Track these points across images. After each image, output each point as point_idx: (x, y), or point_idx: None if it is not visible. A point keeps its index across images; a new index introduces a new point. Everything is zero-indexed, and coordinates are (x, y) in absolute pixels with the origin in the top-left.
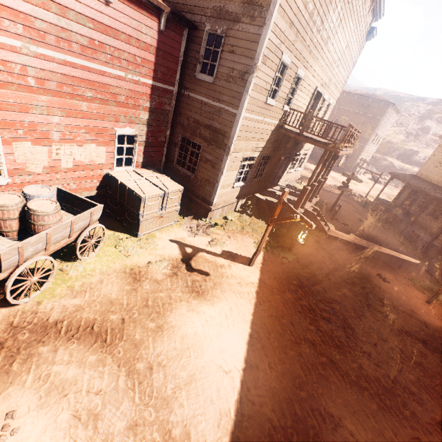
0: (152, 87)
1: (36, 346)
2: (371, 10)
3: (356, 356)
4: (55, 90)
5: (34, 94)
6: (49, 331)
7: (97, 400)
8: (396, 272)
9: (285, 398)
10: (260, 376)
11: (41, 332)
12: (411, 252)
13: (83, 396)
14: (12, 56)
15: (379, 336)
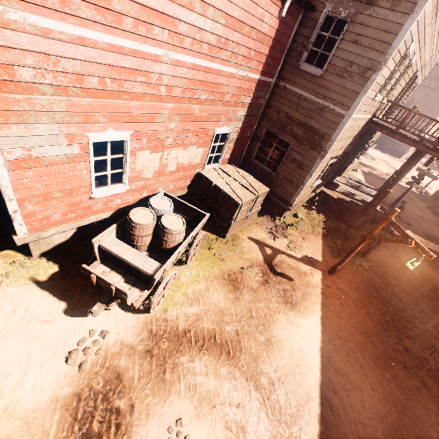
0: (255, 81)
1: (177, 355)
2: None
3: None
4: (178, 96)
5: (162, 103)
6: (182, 341)
7: (239, 413)
8: None
9: (392, 422)
10: (365, 398)
11: (176, 341)
12: None
13: (227, 408)
14: (153, 66)
15: None
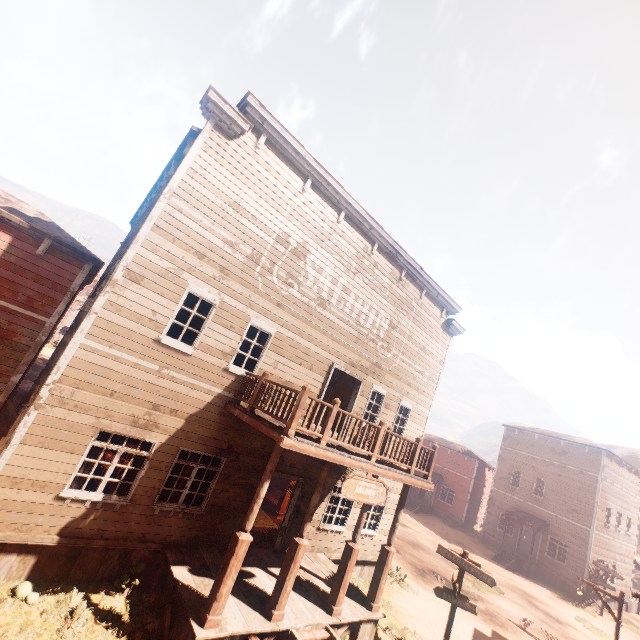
0: None
1: None
2: (430, 298)
3: None
4: None
5: None
6: None
7: None
8: None
9: None
10: None
11: None
12: None
13: None
14: None
15: None
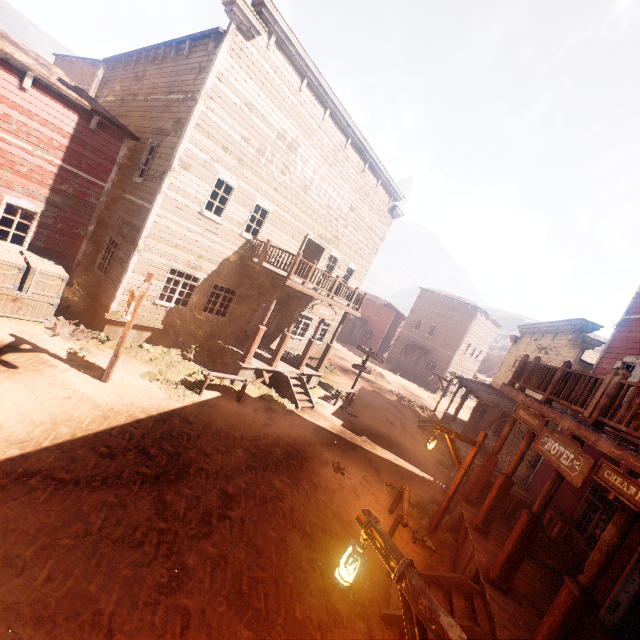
0: (72, 173)
1: None
2: (383, 187)
3: (136, 496)
4: None
5: None
6: None
7: None
8: (376, 473)
9: None
10: None
11: None
12: (444, 472)
13: None
14: None
15: (223, 500)
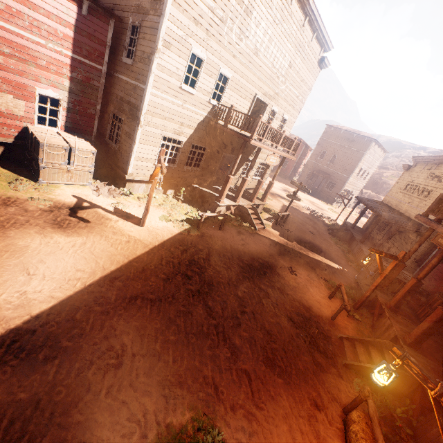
0: (77, 61)
1: None
2: (317, 40)
3: (193, 305)
4: None
5: None
6: None
7: None
8: (314, 271)
9: (75, 305)
10: (63, 285)
11: None
12: (352, 265)
13: None
14: None
15: (238, 301)
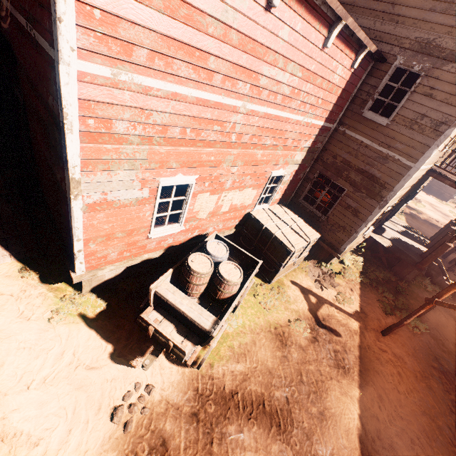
0: (317, 127)
1: (224, 423)
2: None
3: None
4: (246, 143)
5: (230, 149)
6: (229, 405)
7: None
8: None
9: None
10: None
11: (223, 405)
12: None
13: None
14: (230, 116)
15: None
